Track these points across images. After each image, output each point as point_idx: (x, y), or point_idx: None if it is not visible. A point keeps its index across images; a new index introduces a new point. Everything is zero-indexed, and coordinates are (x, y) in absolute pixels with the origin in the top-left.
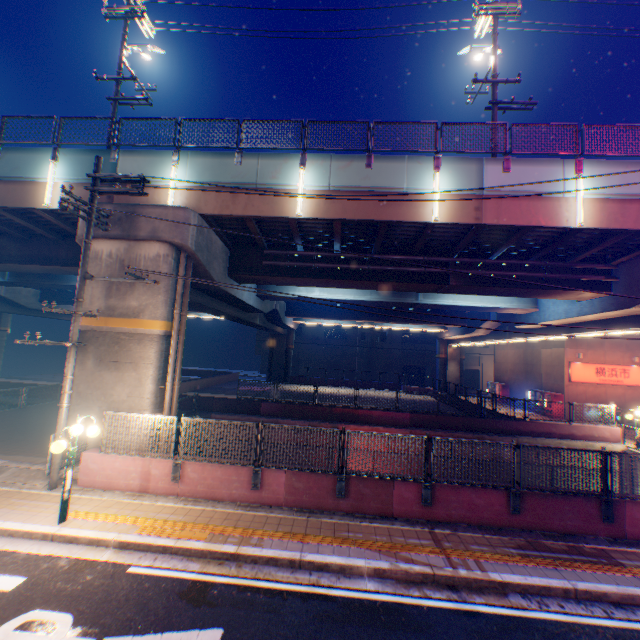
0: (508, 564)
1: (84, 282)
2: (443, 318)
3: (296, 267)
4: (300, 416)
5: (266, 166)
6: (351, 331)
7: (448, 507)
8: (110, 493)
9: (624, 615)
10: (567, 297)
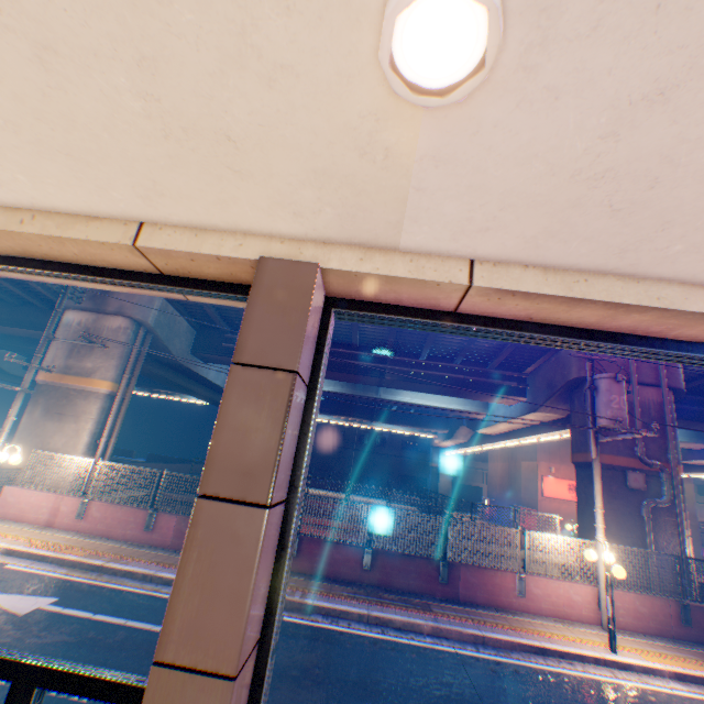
0: (330, 596)
1: (47, 340)
2: (426, 420)
3: None
4: None
5: None
6: (349, 430)
7: (312, 559)
8: (19, 522)
9: (396, 632)
10: (497, 399)
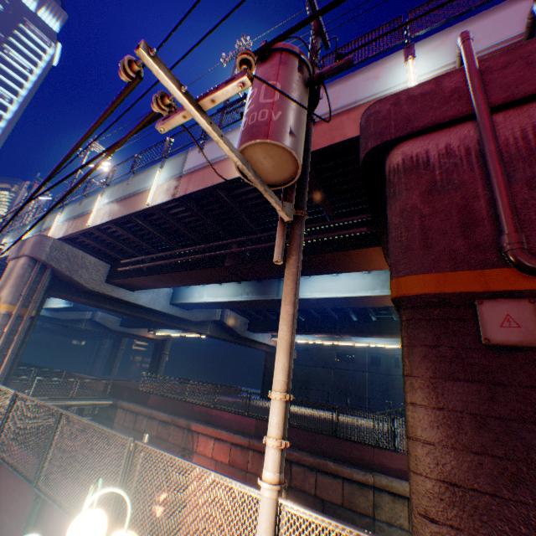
0: None
1: None
2: (393, 327)
3: (138, 269)
4: (171, 410)
5: (90, 201)
6: (358, 354)
7: None
8: None
9: None
10: (370, 264)
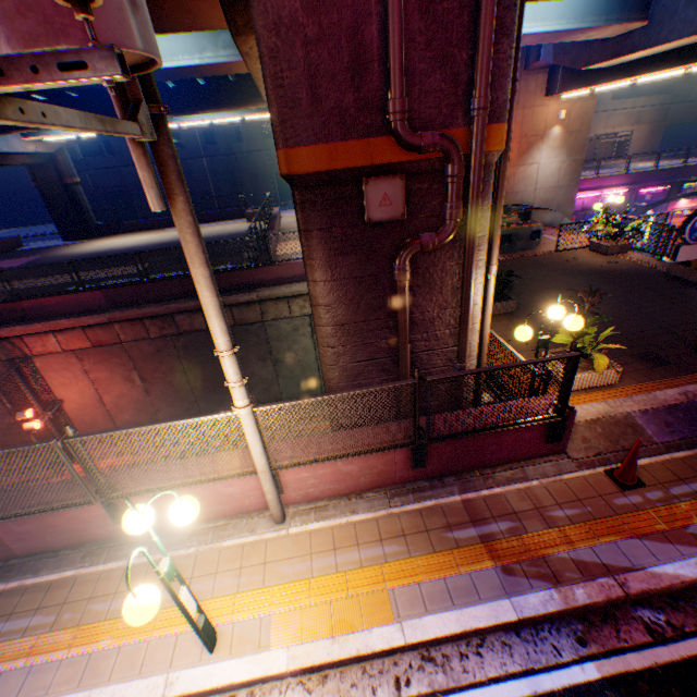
0: None
1: None
2: (233, 96)
3: None
4: None
5: None
6: (187, 134)
7: None
8: None
9: None
10: (199, 23)
